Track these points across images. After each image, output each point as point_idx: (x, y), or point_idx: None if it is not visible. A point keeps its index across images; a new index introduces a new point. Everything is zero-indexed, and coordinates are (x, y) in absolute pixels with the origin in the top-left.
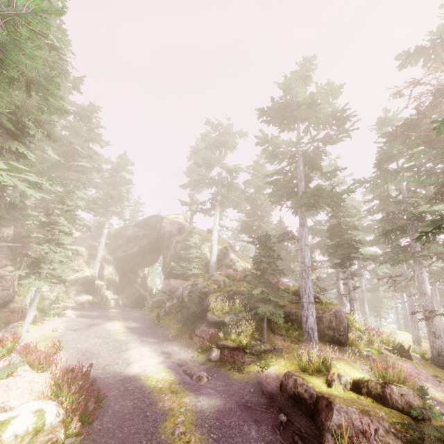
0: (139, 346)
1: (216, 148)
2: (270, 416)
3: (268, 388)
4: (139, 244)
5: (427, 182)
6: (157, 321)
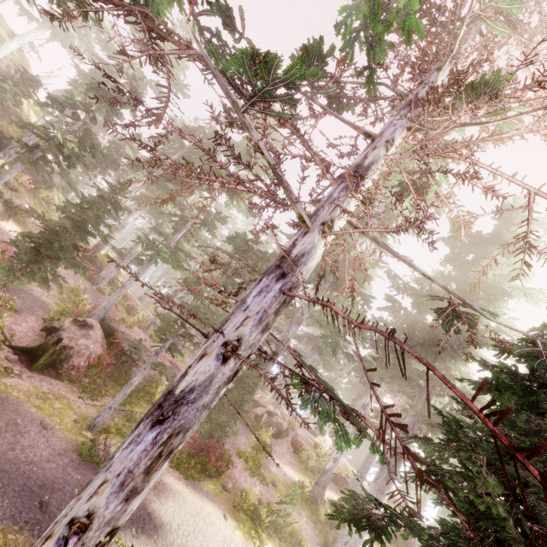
0: None
1: None
2: None
3: None
4: None
5: None
6: None
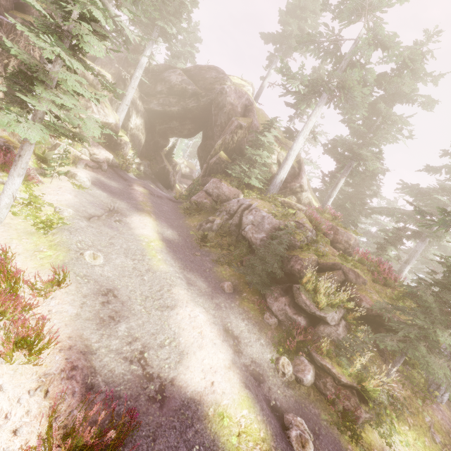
0: (190, 302)
1: None
2: None
3: None
4: (182, 103)
5: None
6: (200, 239)
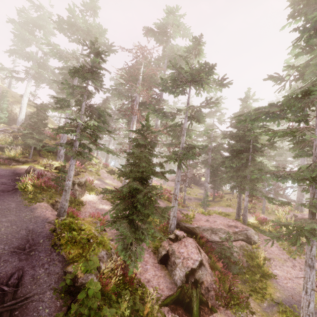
0: None
1: (36, 28)
2: (11, 177)
3: (18, 172)
4: None
5: (123, 98)
6: None
